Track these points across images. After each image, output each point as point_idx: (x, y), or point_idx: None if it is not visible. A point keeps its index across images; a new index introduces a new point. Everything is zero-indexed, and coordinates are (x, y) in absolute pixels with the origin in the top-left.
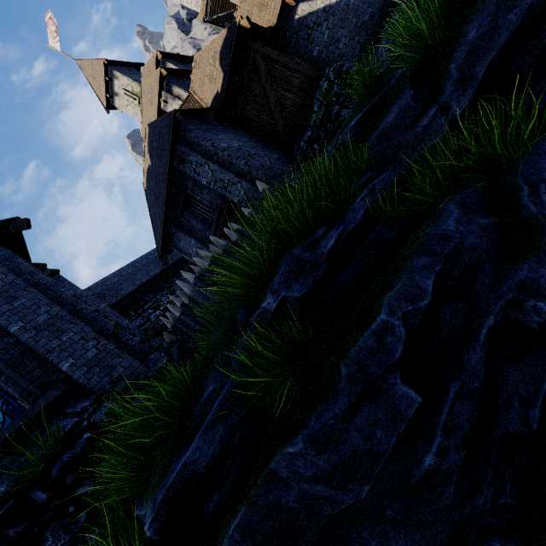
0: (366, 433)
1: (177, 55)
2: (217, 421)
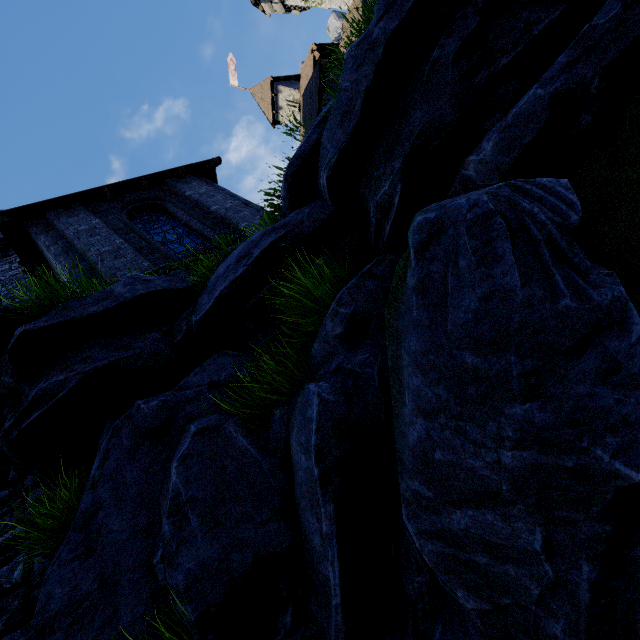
0: (383, 27)
1: (331, 43)
2: (320, 123)
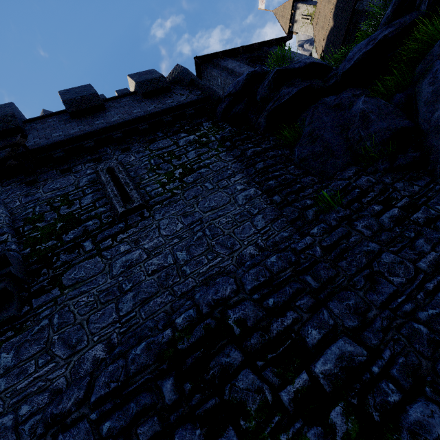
0: None
1: None
2: None
